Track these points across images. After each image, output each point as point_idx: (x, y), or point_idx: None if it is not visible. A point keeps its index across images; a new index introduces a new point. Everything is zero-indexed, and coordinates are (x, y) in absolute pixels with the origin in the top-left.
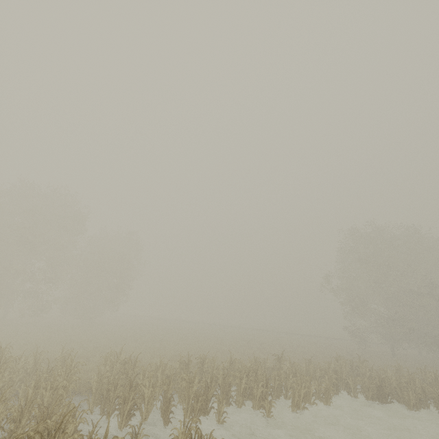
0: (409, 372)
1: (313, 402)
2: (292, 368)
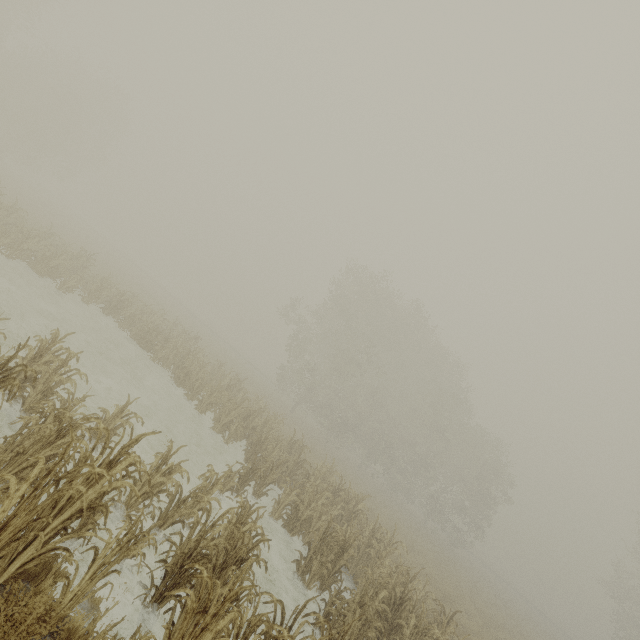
0: (218, 366)
1: (40, 273)
2: (77, 260)
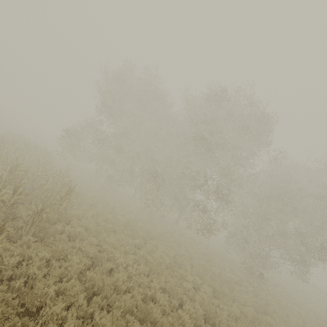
0: None
1: None
2: None
